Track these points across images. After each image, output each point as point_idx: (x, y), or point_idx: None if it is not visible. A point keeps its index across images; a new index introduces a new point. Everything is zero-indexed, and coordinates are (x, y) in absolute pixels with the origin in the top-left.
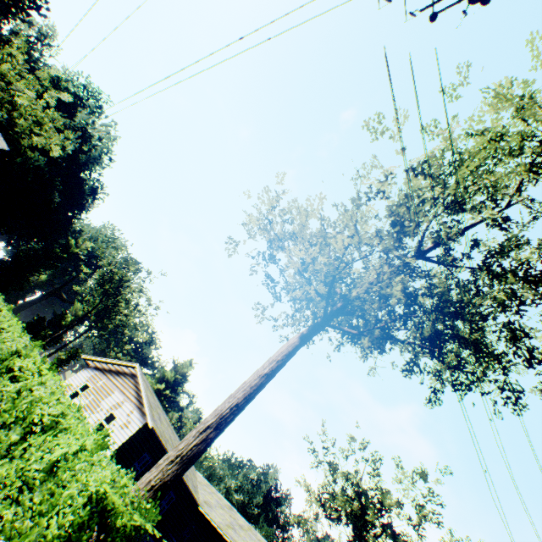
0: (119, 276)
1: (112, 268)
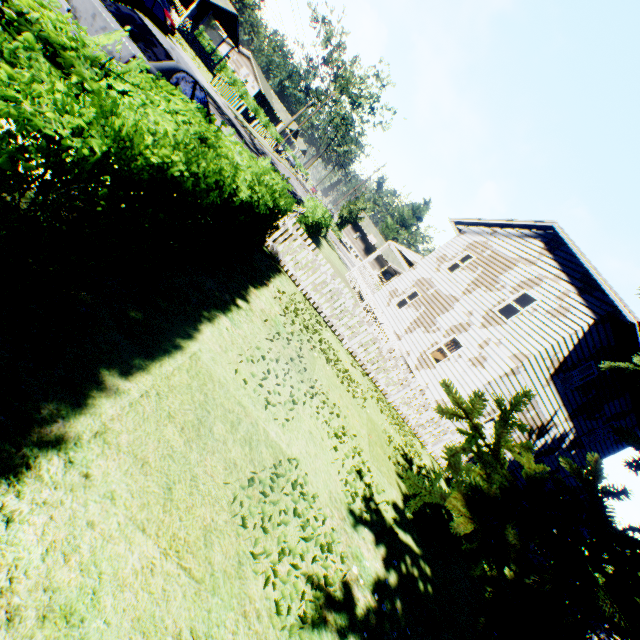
0: None
1: None
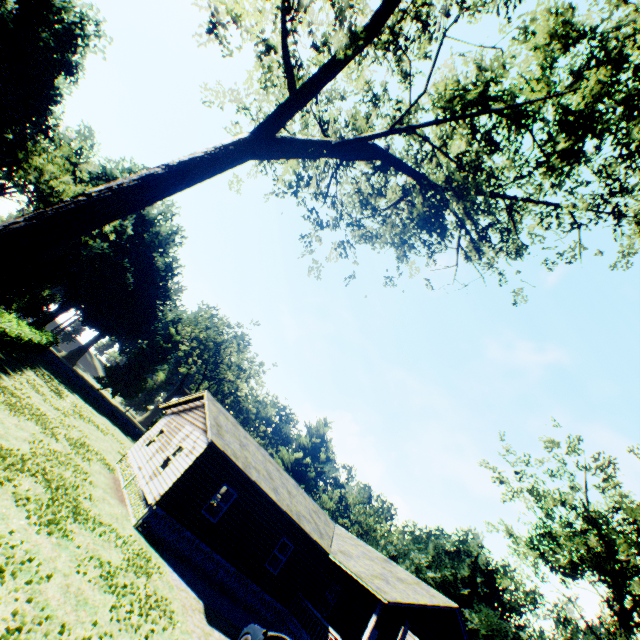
0: (213, 341)
1: (204, 335)
